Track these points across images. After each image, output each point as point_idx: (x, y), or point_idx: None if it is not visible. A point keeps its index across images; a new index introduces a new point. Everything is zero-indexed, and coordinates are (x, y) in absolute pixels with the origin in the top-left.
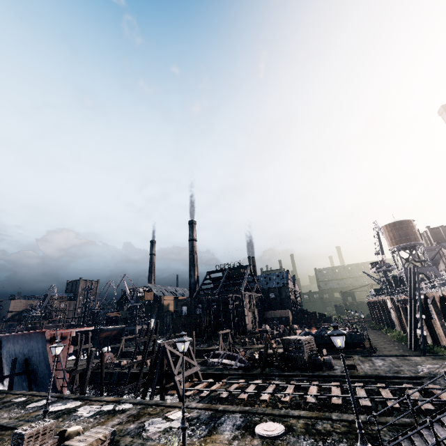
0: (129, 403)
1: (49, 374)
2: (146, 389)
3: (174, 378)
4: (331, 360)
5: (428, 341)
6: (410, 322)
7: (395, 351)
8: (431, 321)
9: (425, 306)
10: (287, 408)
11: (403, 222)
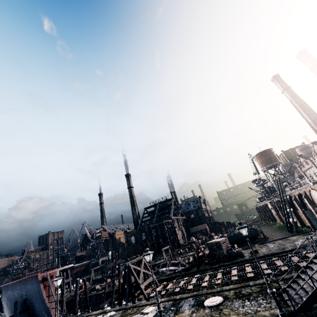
0: (112, 311)
1: (45, 307)
2: (121, 299)
3: (140, 287)
4: (241, 250)
5: (298, 225)
6: (284, 215)
7: (280, 236)
8: (297, 211)
9: (291, 203)
10: (220, 287)
11: (266, 151)
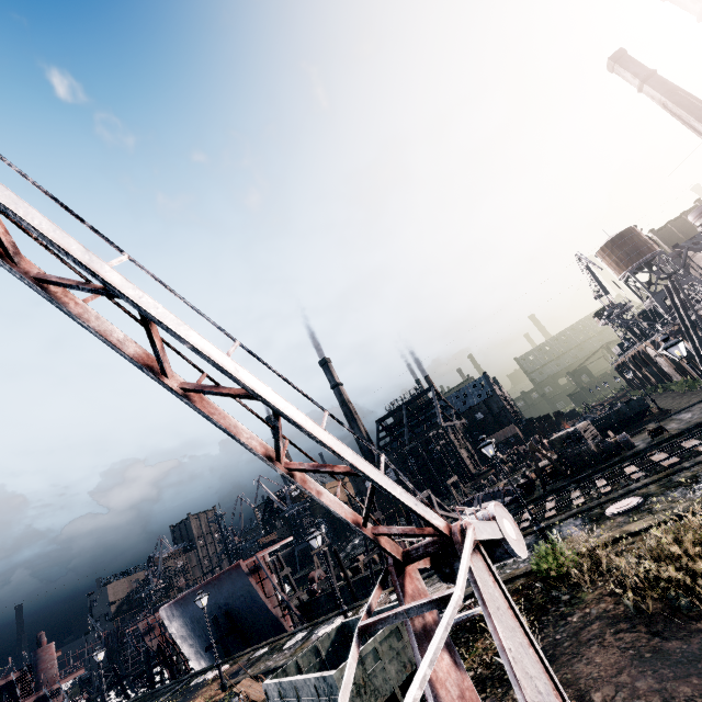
0: None
1: (269, 616)
2: None
3: None
4: (627, 437)
5: None
6: (696, 355)
7: (695, 399)
8: None
9: None
10: None
11: (623, 234)
